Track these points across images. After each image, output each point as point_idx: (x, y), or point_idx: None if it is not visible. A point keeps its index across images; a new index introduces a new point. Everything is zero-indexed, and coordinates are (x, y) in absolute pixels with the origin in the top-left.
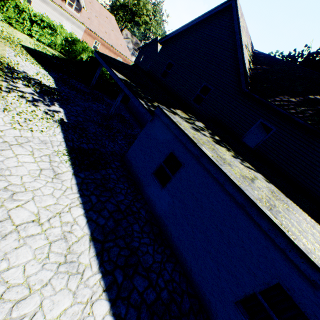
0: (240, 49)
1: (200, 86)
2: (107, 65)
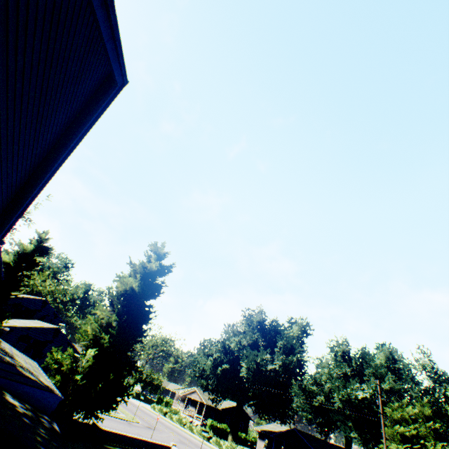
0: (48, 178)
1: None
2: None
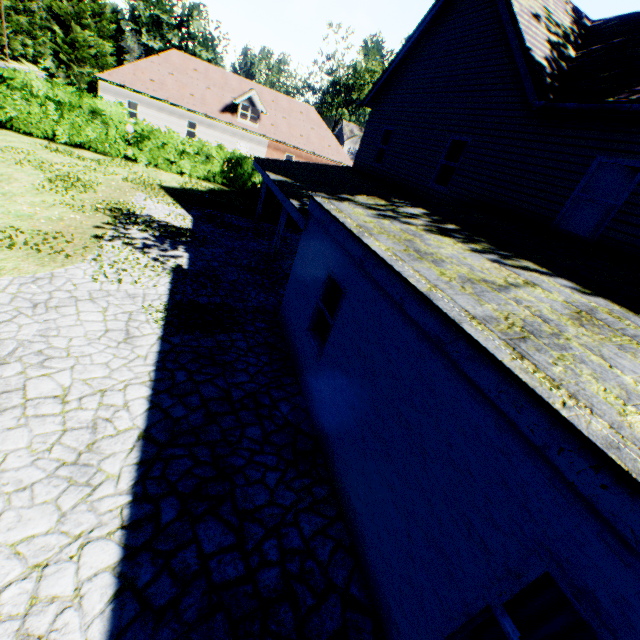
0: (513, 26)
1: (445, 146)
2: (263, 170)
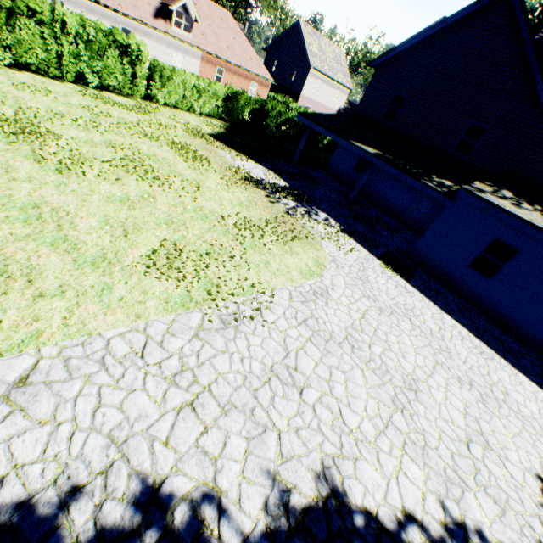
0: (536, 66)
1: (465, 127)
2: (335, 135)
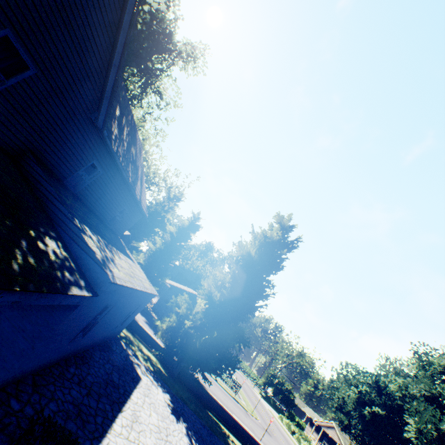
0: (124, 42)
1: None
2: None
